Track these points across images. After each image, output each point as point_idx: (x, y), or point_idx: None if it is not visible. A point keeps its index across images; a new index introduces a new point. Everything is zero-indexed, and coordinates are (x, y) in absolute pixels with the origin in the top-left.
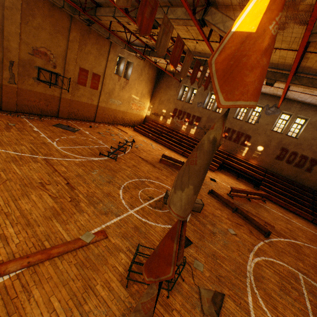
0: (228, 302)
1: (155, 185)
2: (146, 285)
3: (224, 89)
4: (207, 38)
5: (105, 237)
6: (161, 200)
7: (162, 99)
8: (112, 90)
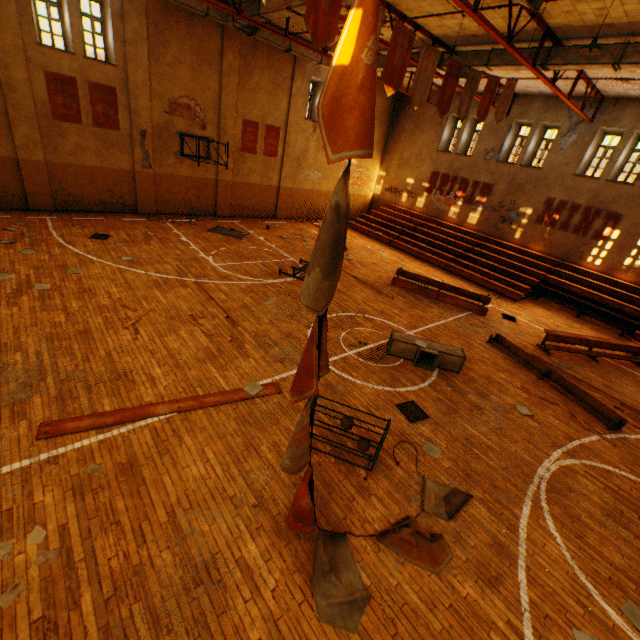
0: (476, 508)
1: (375, 325)
2: (334, 458)
3: (330, 141)
4: (474, 6)
5: (278, 392)
6: (382, 349)
7: (405, 156)
8: (303, 154)
